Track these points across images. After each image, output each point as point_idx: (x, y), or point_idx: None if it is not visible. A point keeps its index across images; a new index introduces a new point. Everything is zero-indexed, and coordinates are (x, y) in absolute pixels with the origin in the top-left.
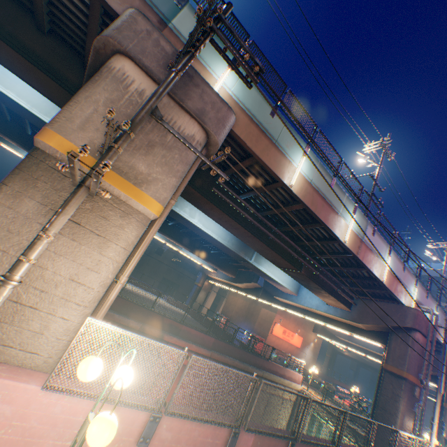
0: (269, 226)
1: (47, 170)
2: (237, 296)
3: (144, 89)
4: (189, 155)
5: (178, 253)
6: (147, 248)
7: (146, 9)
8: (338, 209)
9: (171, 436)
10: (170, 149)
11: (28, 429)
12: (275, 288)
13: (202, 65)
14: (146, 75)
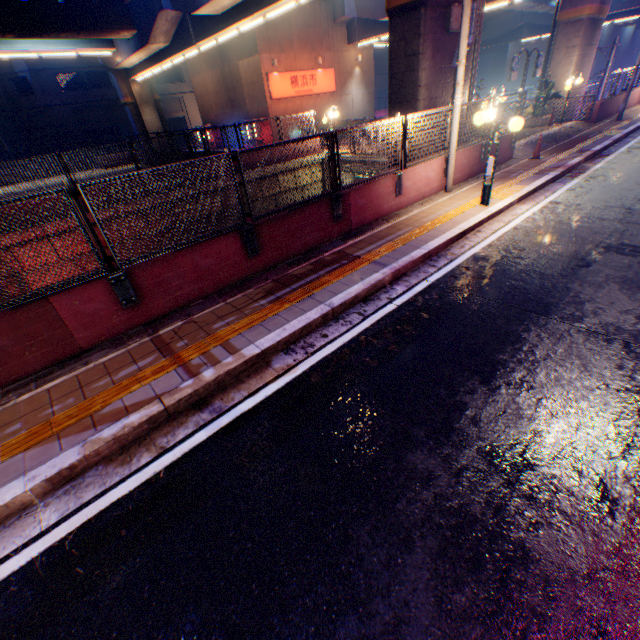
0: None
1: None
2: (202, 74)
3: None
4: None
5: (58, 67)
6: None
7: None
8: None
9: None
10: None
11: None
12: None
13: None
14: None
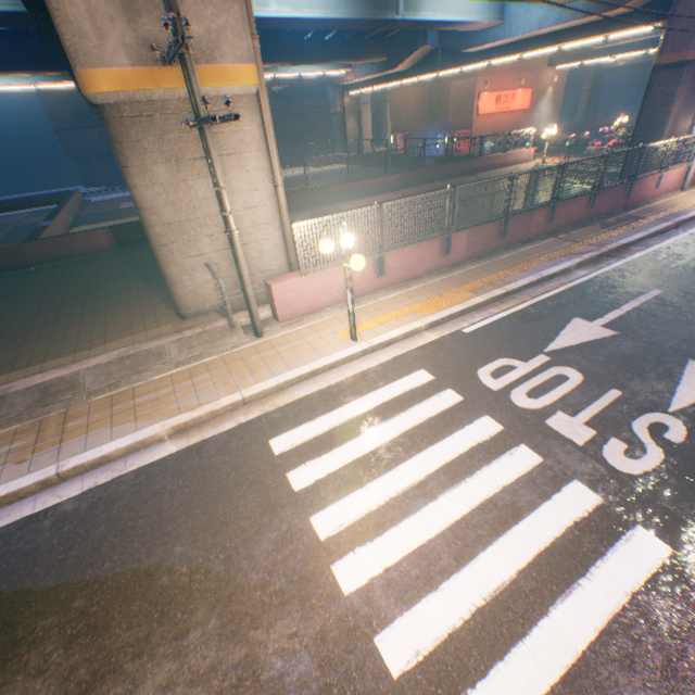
0: None
1: (133, 125)
2: (405, 90)
3: None
4: None
5: (275, 80)
6: None
7: None
8: None
9: (397, 265)
10: None
11: (310, 299)
12: (460, 35)
13: None
14: None
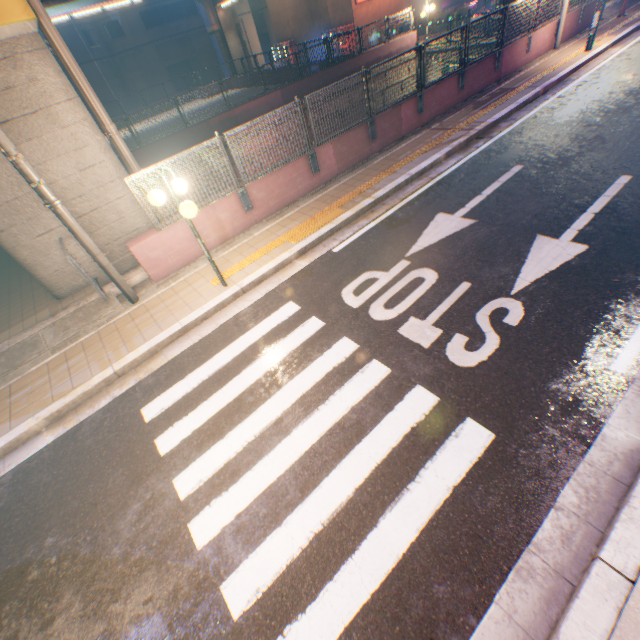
0: None
1: None
2: None
3: None
4: None
5: (140, 6)
6: (99, 48)
7: None
8: None
9: (266, 195)
10: None
11: (181, 252)
12: None
13: None
14: None
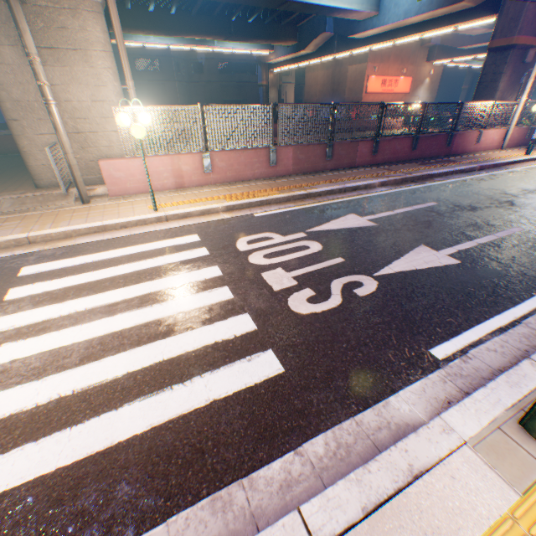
0: None
1: None
2: (315, 72)
3: None
4: None
5: (221, 58)
6: (183, 75)
7: None
8: None
9: (226, 165)
10: None
11: (140, 181)
12: (349, 24)
13: None
14: None
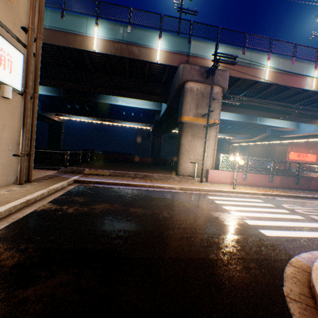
0: (261, 102)
1: (188, 127)
2: (254, 147)
3: (197, 87)
4: (219, 99)
5: None
6: None
7: (181, 56)
8: (301, 74)
9: (250, 178)
10: (212, 102)
11: (219, 178)
12: (280, 131)
13: (206, 59)
14: (195, 83)
